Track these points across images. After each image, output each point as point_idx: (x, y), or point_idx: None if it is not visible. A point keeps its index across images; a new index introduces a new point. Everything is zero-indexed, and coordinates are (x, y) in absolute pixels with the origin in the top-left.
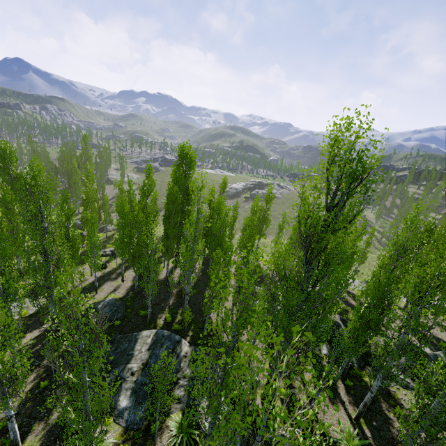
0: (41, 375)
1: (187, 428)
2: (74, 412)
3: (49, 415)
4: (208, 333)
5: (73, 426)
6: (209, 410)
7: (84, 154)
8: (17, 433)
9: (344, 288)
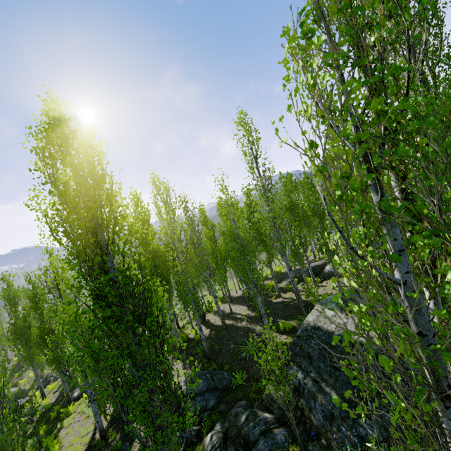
0: None
1: None
2: None
3: None
4: None
5: None
6: None
7: None
8: None
9: None
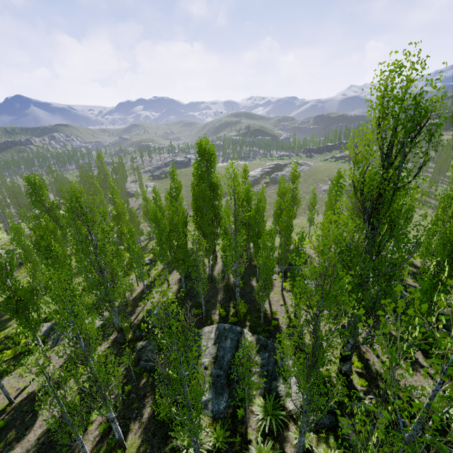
0: (122, 381)
1: (272, 411)
2: (173, 407)
3: (141, 415)
4: (264, 321)
5: (178, 418)
6: (308, 386)
7: (101, 173)
8: (120, 432)
9: (417, 248)
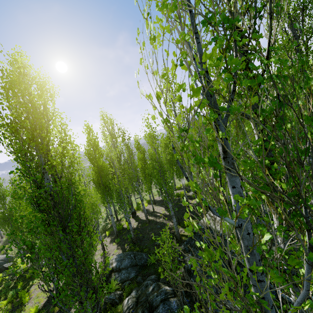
0: None
1: None
2: None
3: None
4: None
5: None
6: None
7: None
8: None
9: None
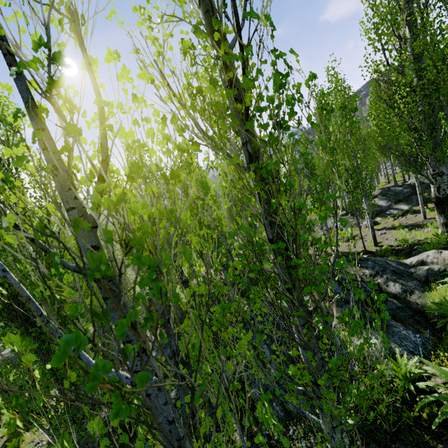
0: None
1: None
2: None
3: None
4: None
5: None
6: None
7: None
8: None
9: None
